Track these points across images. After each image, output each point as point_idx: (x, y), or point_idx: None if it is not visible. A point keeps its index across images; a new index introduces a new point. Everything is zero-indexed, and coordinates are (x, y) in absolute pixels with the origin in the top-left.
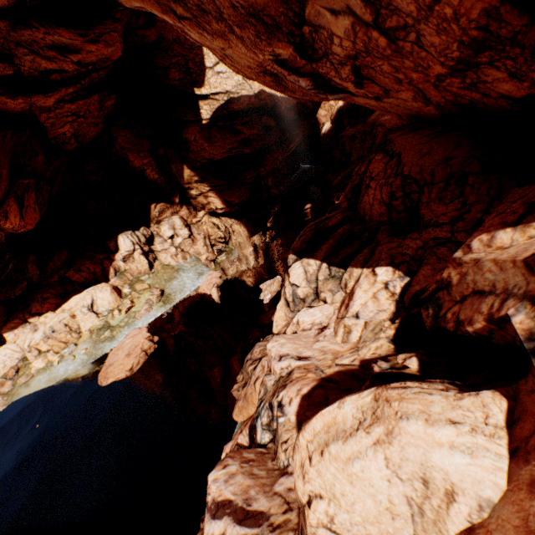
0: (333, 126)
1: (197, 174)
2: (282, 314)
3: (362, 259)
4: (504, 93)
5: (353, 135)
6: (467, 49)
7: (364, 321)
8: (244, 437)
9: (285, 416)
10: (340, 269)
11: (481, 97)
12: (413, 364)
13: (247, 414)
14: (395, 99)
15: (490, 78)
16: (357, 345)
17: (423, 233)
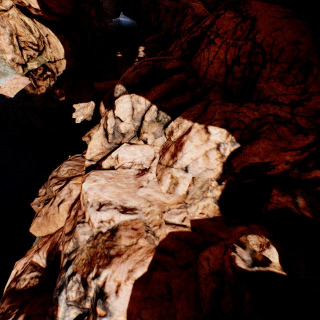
0: None
1: None
2: (98, 143)
3: (196, 113)
4: None
5: (168, 7)
6: None
7: (192, 176)
8: (41, 259)
9: (110, 317)
10: (168, 116)
11: None
12: (274, 257)
13: (46, 231)
14: None
15: None
16: (184, 200)
17: (262, 107)
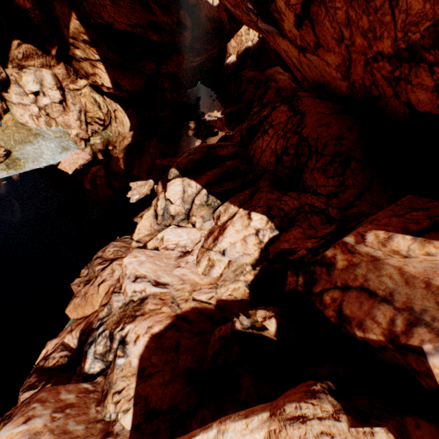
0: (238, 62)
1: (88, 33)
2: (147, 224)
3: (242, 199)
4: (413, 101)
5: (251, 79)
6: (432, 37)
7: (229, 259)
8: (73, 339)
9: (126, 358)
10: (218, 200)
11: (391, 95)
12: (272, 327)
13: (82, 313)
14: (320, 58)
15: (416, 81)
16: (217, 282)
17: (302, 196)
